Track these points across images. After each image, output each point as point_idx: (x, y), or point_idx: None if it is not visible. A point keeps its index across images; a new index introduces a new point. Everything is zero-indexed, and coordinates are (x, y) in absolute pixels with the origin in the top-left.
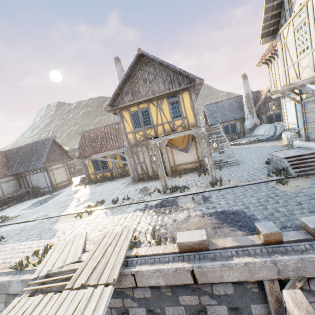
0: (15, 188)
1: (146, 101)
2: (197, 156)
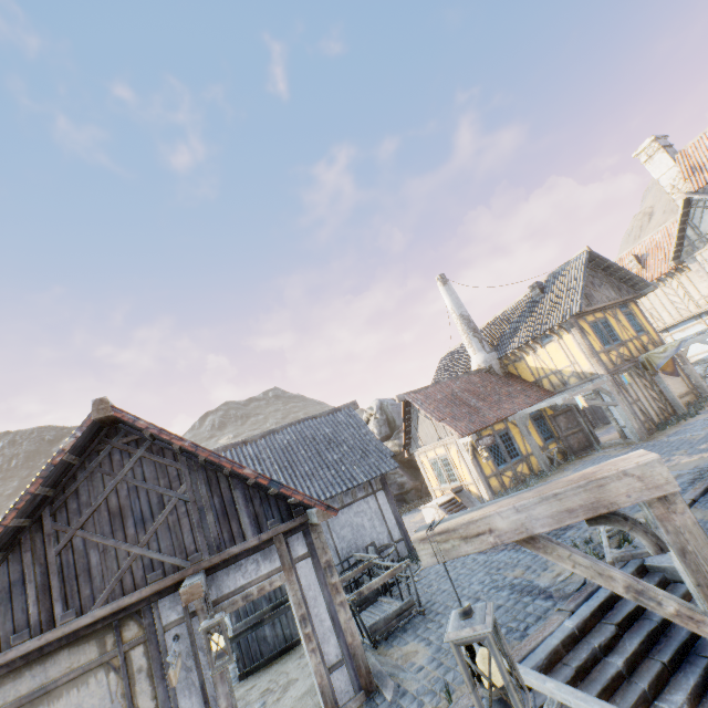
0: None
1: (600, 310)
2: (685, 384)
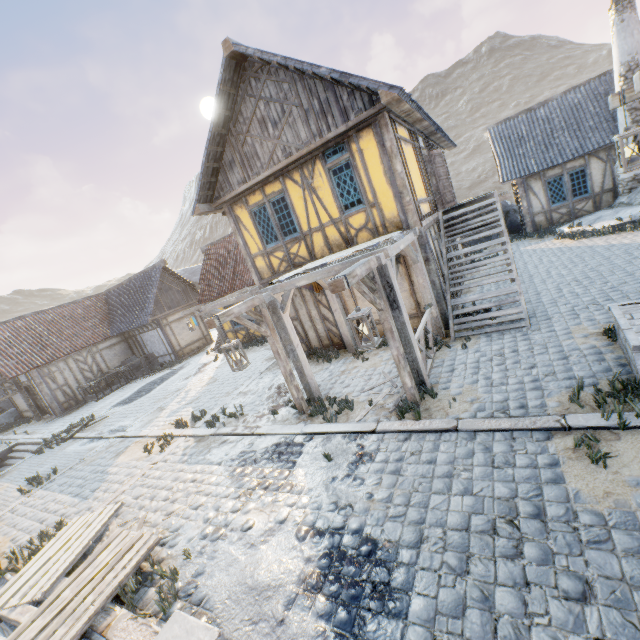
0: (124, 357)
1: (278, 176)
2: (415, 303)
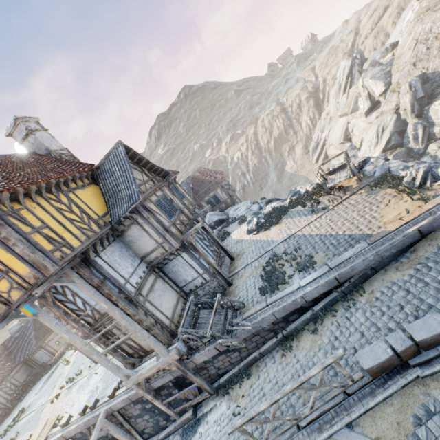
0: (28, 372)
1: None
2: None
